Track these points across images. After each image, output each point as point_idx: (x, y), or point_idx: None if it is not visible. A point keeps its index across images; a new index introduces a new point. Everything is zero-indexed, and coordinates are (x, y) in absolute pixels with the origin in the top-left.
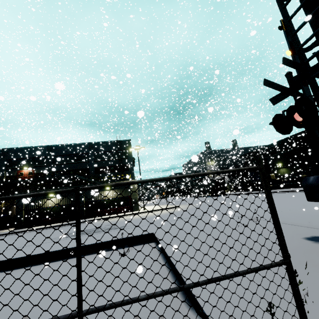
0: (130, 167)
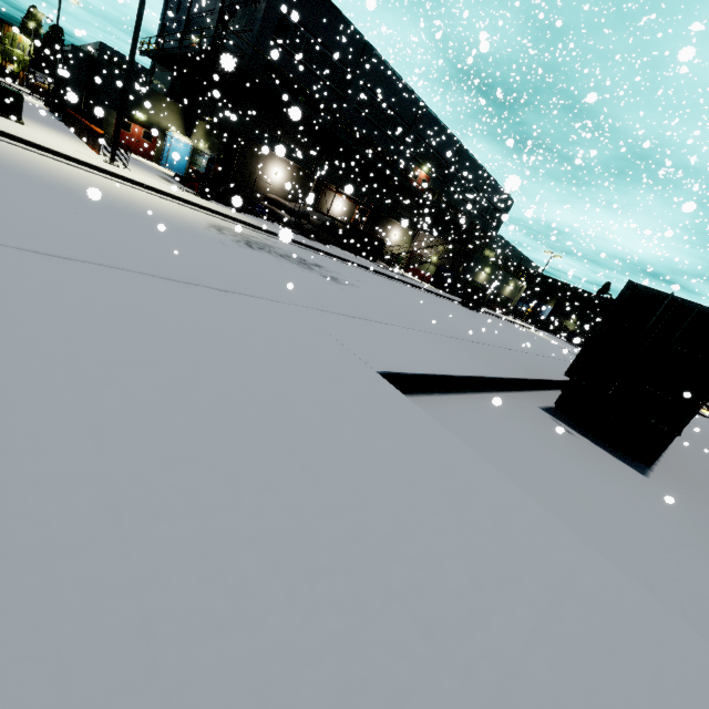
0: (491, 242)
